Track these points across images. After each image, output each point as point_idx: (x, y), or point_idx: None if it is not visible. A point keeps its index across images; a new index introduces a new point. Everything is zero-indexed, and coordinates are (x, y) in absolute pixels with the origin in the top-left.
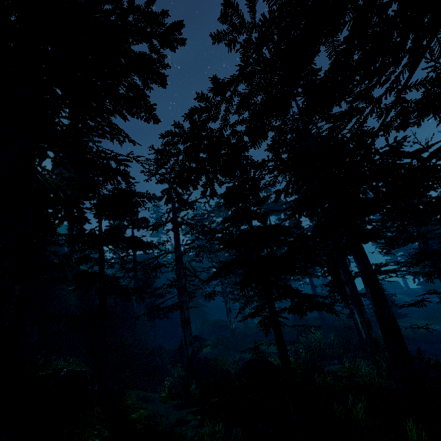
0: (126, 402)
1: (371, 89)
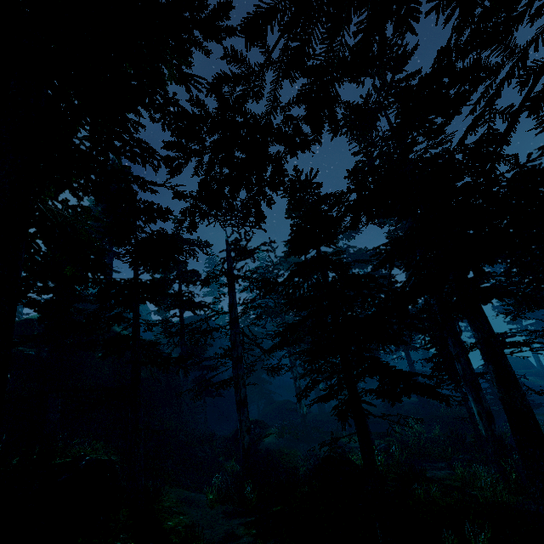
0: (163, 503)
1: (514, 27)
